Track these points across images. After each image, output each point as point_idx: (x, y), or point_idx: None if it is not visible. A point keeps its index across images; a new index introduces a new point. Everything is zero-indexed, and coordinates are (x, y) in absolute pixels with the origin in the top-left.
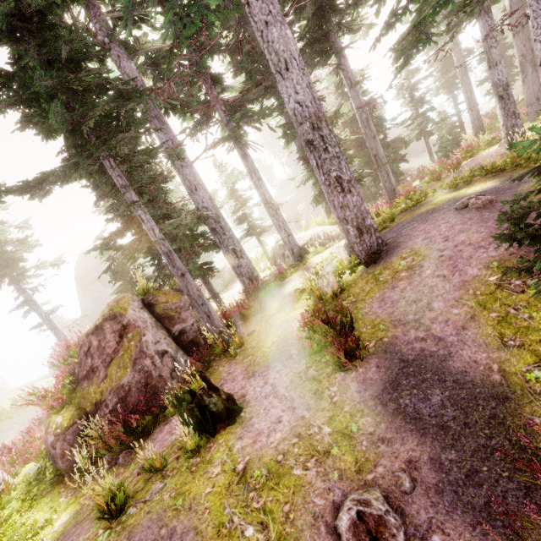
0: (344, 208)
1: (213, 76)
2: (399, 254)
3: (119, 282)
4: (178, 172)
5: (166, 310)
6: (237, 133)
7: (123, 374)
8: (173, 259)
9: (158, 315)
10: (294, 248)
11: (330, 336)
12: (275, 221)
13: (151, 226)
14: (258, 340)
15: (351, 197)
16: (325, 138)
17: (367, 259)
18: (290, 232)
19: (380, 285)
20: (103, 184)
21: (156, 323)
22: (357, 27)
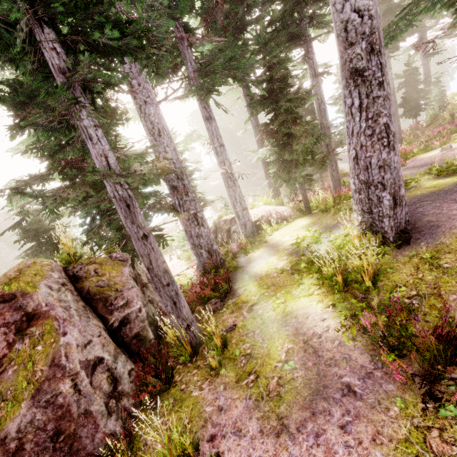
0: (385, 168)
1: (185, 27)
2: (450, 235)
3: (30, 245)
4: (139, 110)
5: (100, 287)
6: (216, 80)
7: (11, 412)
8: (134, 210)
9: (88, 294)
10: (247, 224)
11: (442, 362)
12: (231, 193)
13: (106, 152)
14: (251, 343)
15: (393, 155)
16: (383, 68)
17: (395, 238)
18: (245, 206)
19: (454, 274)
20: (28, 73)
21: (86, 308)
22: (330, 20)
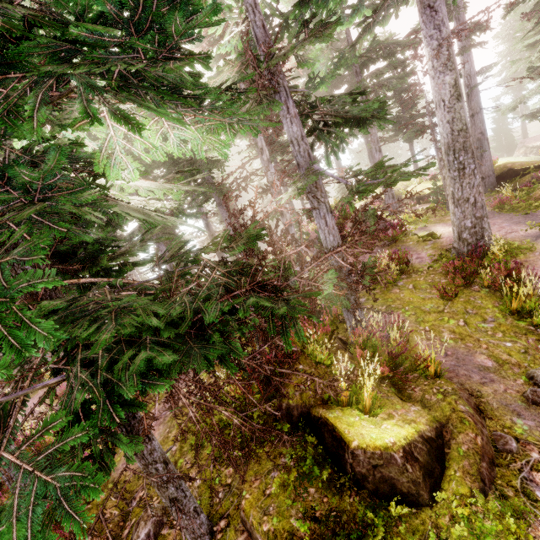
0: None
1: None
2: None
3: None
4: None
5: None
6: None
7: None
8: None
9: None
10: None
11: None
12: None
13: None
14: None
15: None
16: None
17: None
18: None
19: None
20: None
21: None
22: None
